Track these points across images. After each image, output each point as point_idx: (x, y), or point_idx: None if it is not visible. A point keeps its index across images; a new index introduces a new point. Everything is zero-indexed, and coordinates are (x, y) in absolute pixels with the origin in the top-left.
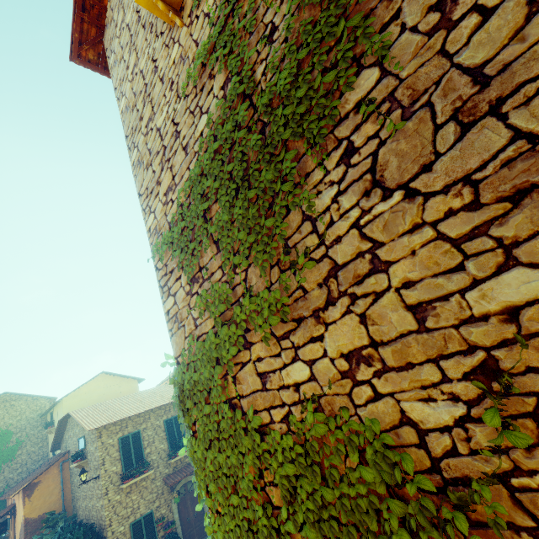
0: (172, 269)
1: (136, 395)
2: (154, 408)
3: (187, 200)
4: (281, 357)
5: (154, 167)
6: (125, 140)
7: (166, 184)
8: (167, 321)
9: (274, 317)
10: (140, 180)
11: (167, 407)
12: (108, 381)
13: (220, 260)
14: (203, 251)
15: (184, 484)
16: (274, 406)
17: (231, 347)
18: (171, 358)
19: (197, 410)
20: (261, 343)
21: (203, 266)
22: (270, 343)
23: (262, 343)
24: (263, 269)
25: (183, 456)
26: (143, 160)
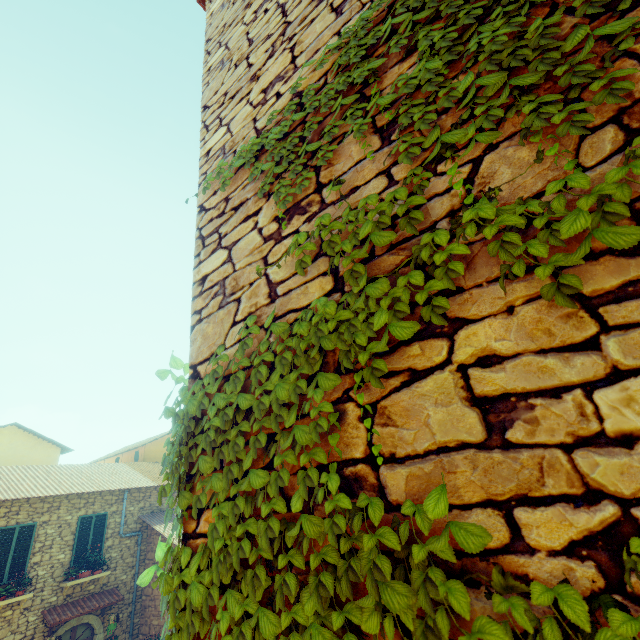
0: (239, 203)
1: (52, 468)
2: (72, 493)
3: (318, 82)
4: (600, 351)
5: (253, 58)
6: (205, 45)
7: (272, 74)
8: (195, 295)
9: (622, 226)
10: (214, 87)
11: (91, 497)
12: (17, 438)
13: (386, 159)
14: (337, 154)
15: (73, 627)
16: (539, 497)
17: (395, 323)
18: (180, 366)
19: (224, 480)
20: (504, 317)
21: (329, 181)
22: (549, 314)
23: (509, 317)
24: (574, 124)
25: (88, 579)
26: (232, 57)
